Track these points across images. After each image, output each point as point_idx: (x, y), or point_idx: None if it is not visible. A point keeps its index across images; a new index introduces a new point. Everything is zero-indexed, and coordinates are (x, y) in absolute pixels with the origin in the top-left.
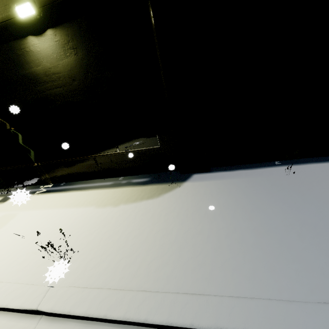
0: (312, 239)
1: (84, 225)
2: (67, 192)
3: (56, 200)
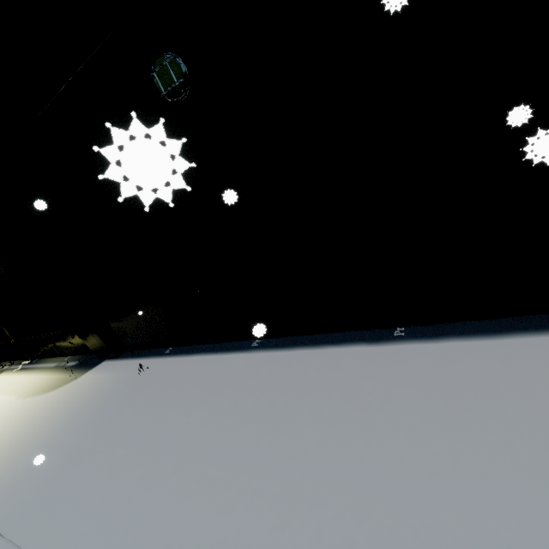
0: (54, 461)
1: None
2: (25, 373)
3: (11, 383)
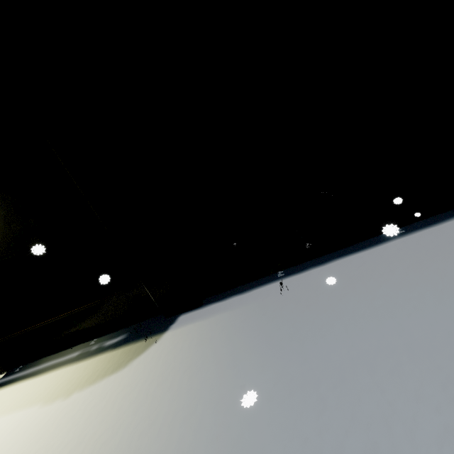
0: (282, 403)
1: (13, 445)
2: (17, 383)
3: None
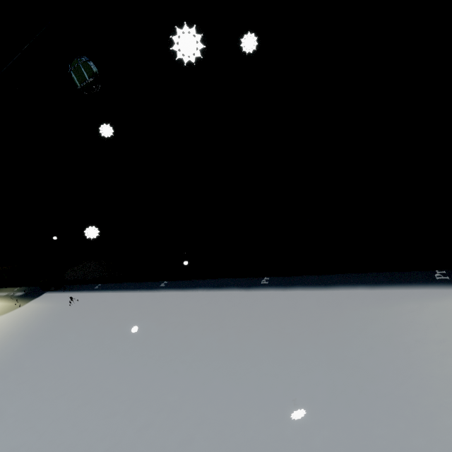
0: None
1: None
2: None
3: None
